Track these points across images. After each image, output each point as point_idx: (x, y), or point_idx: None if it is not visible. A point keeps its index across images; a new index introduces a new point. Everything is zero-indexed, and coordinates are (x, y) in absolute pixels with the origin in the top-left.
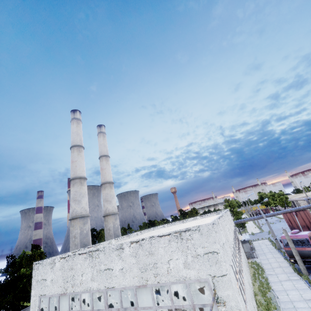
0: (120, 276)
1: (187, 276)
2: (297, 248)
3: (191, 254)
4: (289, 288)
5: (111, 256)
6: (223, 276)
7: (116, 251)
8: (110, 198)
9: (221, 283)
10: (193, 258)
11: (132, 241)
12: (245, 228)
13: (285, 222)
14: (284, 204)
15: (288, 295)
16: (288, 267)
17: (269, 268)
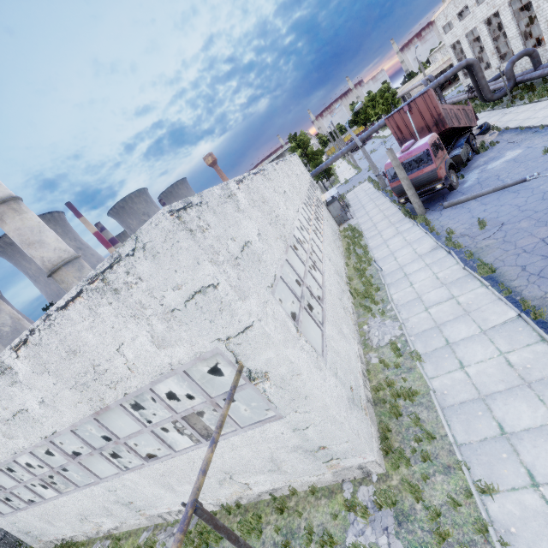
0: (50, 413)
1: (172, 361)
2: (411, 175)
3: (157, 315)
4: (398, 247)
5: (0, 391)
6: (247, 330)
7: (2, 379)
8: (34, 236)
9: (247, 345)
10: (166, 323)
11: (14, 346)
12: (335, 177)
13: (392, 141)
14: (391, 109)
15: (397, 259)
16: (396, 212)
17: (370, 228)
